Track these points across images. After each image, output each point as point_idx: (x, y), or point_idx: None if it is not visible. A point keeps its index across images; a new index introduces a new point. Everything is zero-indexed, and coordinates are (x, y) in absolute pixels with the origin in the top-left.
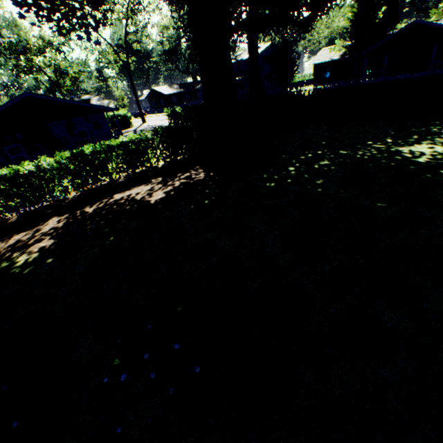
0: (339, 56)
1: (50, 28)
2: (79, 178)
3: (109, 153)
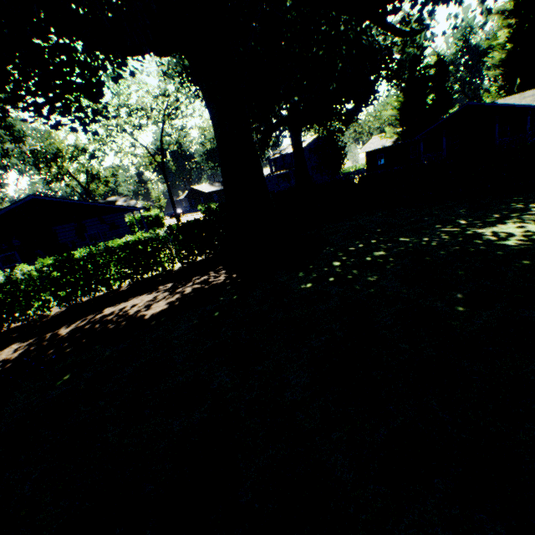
0: (391, 142)
1: (45, 124)
2: (64, 289)
3: (107, 256)
